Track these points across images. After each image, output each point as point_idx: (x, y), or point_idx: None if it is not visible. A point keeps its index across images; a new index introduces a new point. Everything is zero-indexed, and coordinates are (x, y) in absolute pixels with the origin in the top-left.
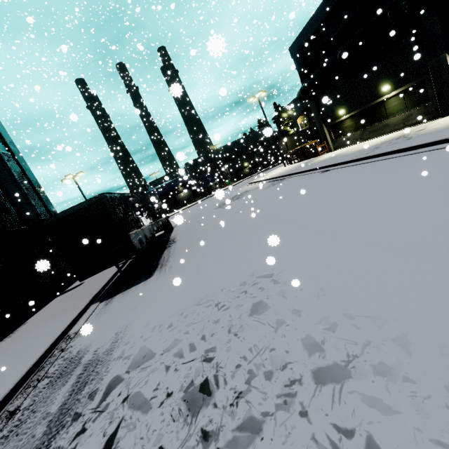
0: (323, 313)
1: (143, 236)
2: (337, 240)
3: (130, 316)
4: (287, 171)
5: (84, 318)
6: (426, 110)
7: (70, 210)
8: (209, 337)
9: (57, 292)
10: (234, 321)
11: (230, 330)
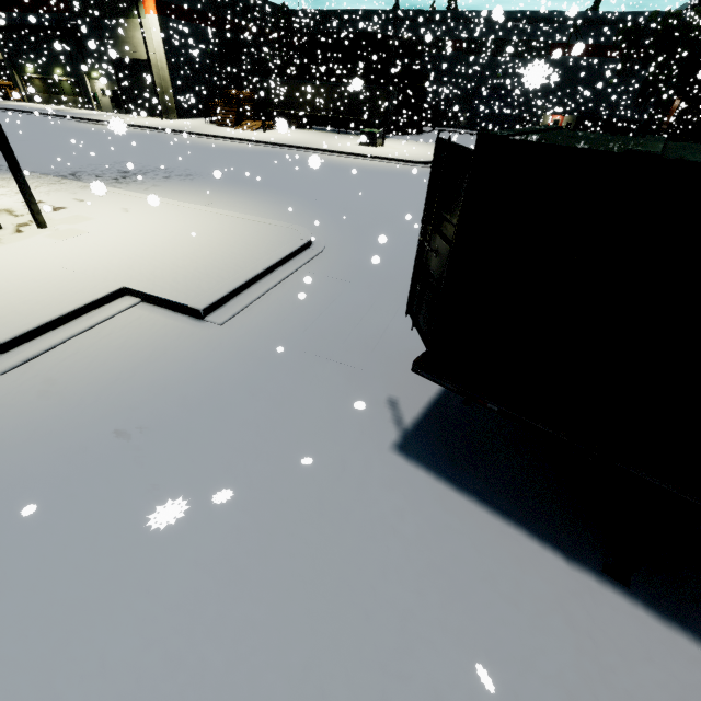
0: None
1: None
2: None
3: None
4: None
5: None
6: (83, 102)
7: None
8: None
9: None
10: None
11: None
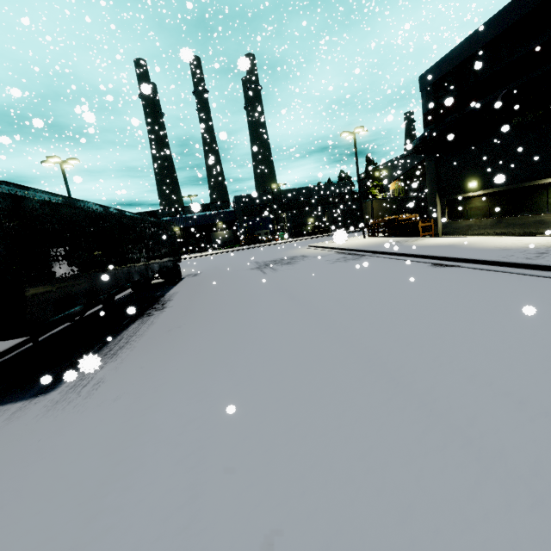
0: None
1: (85, 290)
2: None
3: None
4: (368, 245)
5: None
6: None
7: None
8: None
9: None
10: None
11: None
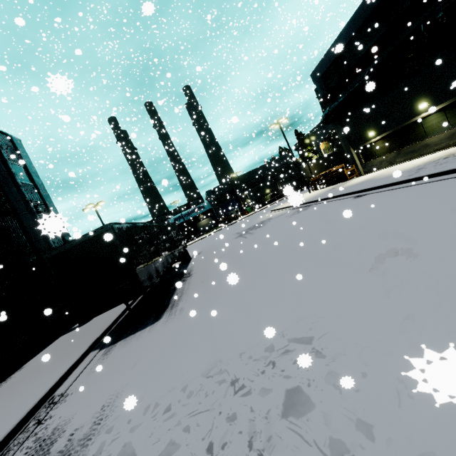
0: (418, 442)
1: (154, 270)
2: (402, 289)
3: (124, 378)
4: (313, 197)
5: (77, 373)
6: None
7: (73, 243)
8: (219, 451)
9: (64, 329)
10: (258, 424)
11: (252, 442)
